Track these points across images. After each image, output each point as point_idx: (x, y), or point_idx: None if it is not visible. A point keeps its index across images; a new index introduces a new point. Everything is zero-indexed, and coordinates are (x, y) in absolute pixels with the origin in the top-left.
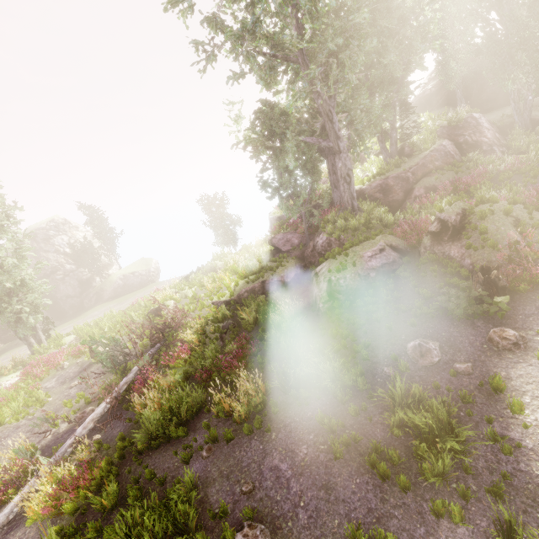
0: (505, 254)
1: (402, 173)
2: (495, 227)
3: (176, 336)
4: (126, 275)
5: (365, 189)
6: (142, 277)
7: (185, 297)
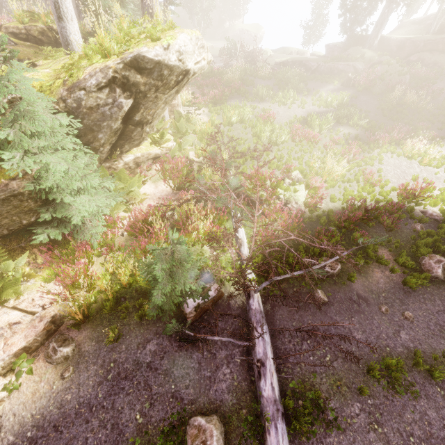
0: (366, 75)
1: (419, 41)
2: (380, 69)
3: (254, 59)
4: (243, 30)
5: (392, 39)
6: (251, 37)
7: (266, 54)
